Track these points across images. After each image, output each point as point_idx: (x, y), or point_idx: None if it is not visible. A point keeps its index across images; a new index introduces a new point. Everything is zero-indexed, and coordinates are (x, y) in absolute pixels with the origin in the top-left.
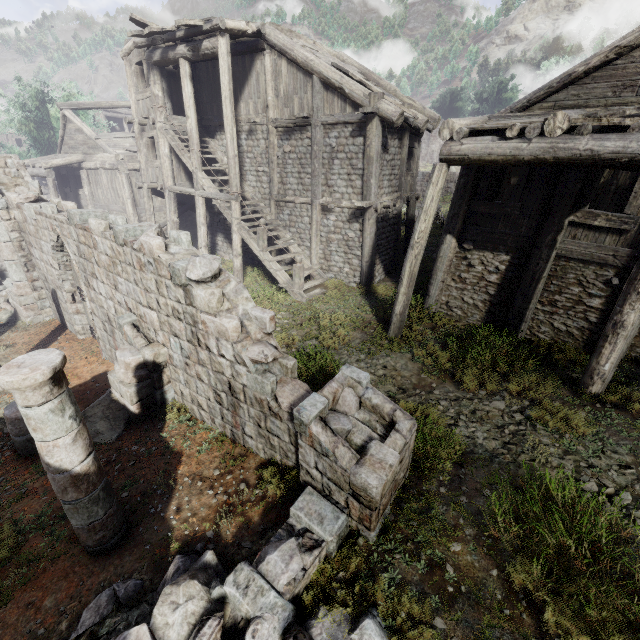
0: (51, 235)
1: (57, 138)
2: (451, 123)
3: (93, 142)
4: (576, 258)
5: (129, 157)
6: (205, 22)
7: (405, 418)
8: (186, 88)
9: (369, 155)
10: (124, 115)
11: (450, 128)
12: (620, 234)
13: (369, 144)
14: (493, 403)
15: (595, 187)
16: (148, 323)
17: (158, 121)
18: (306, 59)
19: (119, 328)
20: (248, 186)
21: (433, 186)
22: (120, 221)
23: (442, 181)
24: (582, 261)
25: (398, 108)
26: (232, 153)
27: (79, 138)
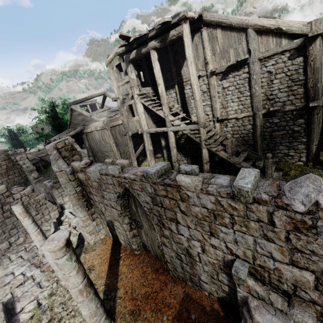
0: (118, 189)
1: (62, 122)
2: None
3: (88, 118)
4: None
5: (109, 120)
6: (172, 18)
7: None
8: (156, 67)
9: (314, 67)
10: (87, 103)
11: None
12: None
13: (313, 59)
14: None
15: None
16: (284, 278)
17: (135, 93)
18: (240, 20)
19: (235, 279)
20: (194, 116)
21: None
22: (196, 170)
23: None
24: None
25: None
26: (198, 97)
27: (80, 118)
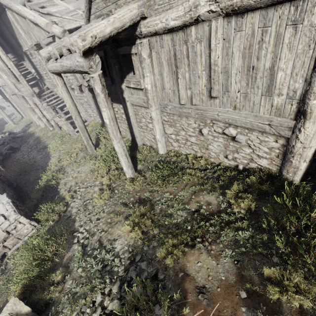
0: None
1: None
2: (40, 53)
3: None
4: (136, 105)
5: None
6: None
7: (14, 214)
8: None
9: None
10: None
11: (42, 56)
12: (142, 90)
13: None
14: (95, 188)
15: (128, 63)
16: None
17: None
18: (18, 10)
19: None
20: (47, 82)
21: (57, 86)
22: None
23: (59, 82)
24: (139, 105)
25: (60, 29)
26: (17, 75)
27: None
